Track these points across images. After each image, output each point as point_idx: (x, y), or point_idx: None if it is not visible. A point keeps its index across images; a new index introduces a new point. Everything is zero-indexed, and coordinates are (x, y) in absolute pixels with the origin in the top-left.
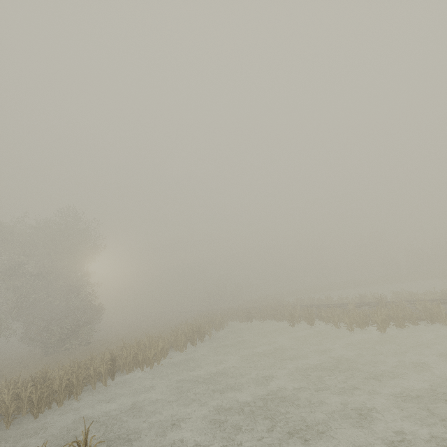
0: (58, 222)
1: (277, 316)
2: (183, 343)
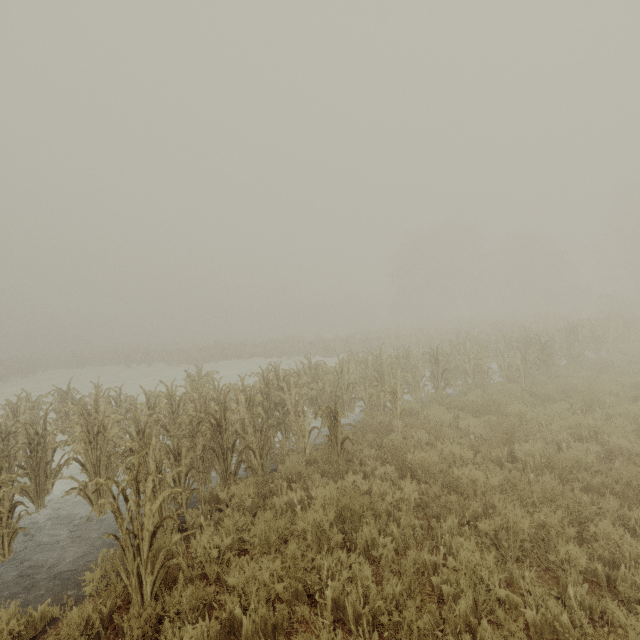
0: None
1: (118, 360)
2: None
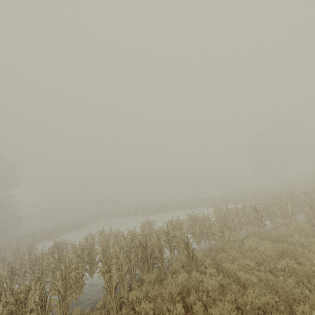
0: None
1: (124, 214)
2: (72, 229)
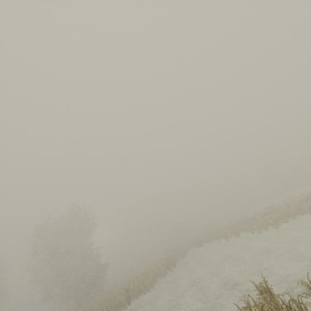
0: (69, 215)
1: (217, 237)
2: (164, 271)
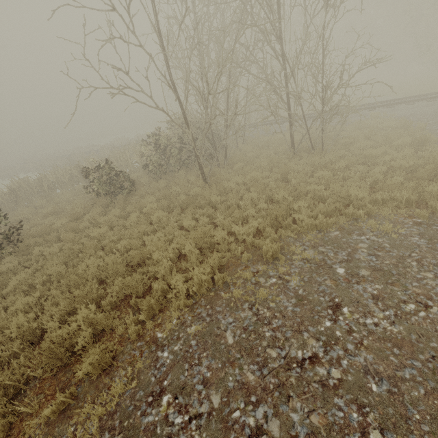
0: None
1: None
2: None
